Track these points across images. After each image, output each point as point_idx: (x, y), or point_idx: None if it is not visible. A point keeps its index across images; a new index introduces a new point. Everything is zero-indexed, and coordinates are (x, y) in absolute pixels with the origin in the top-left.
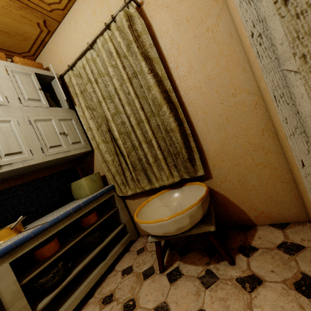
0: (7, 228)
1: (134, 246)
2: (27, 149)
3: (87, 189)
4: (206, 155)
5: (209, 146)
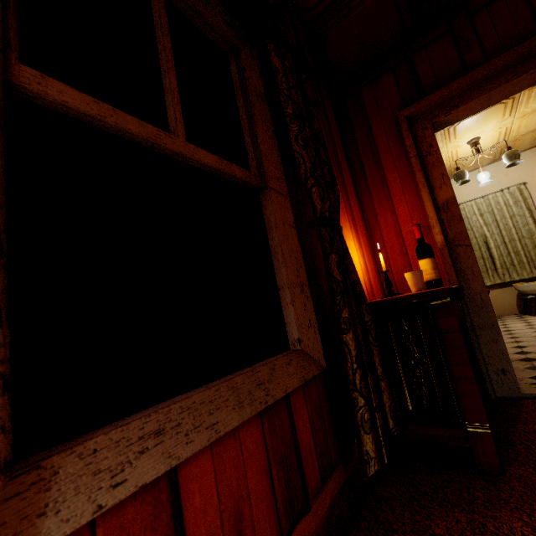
0: None
1: None
2: None
3: None
4: None
5: None
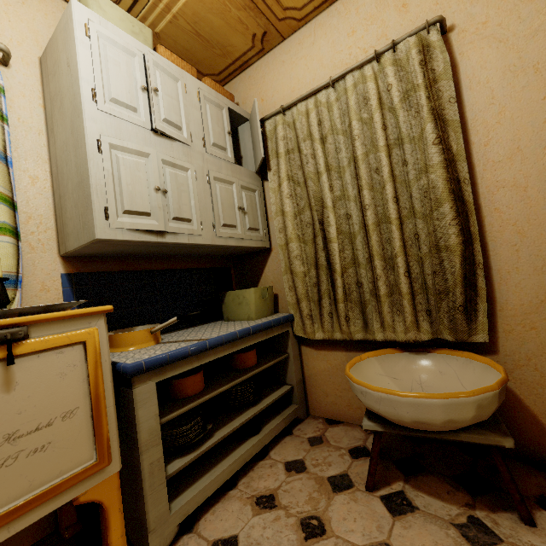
0: (147, 330)
1: (300, 428)
2: (198, 219)
3: (253, 308)
4: (498, 309)
5: (510, 295)
